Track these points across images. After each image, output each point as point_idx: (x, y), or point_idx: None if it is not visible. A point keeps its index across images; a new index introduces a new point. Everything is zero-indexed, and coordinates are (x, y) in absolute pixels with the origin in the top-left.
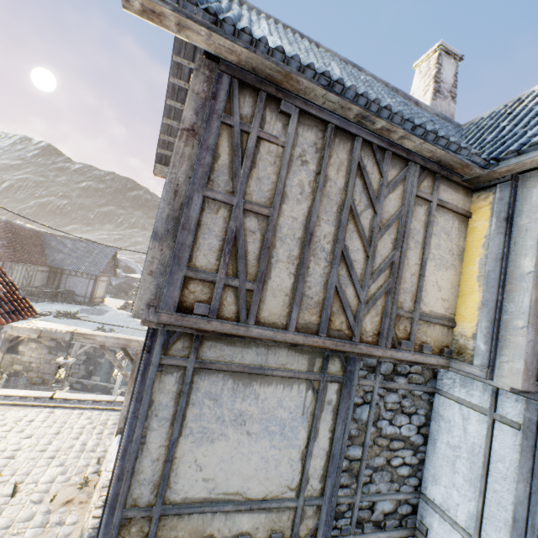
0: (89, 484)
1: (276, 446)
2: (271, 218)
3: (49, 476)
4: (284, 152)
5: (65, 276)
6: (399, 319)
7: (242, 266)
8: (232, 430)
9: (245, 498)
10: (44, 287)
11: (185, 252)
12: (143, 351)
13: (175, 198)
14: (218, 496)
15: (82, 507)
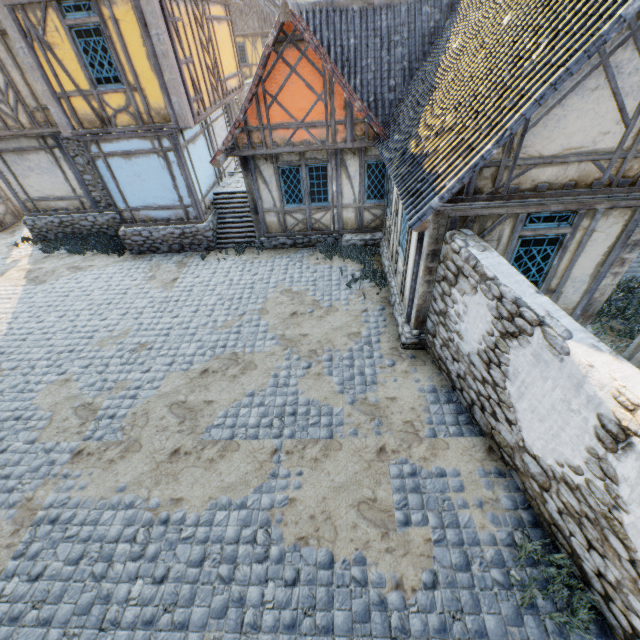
0: None
1: (53, 178)
2: None
3: None
4: None
5: None
6: (35, 113)
7: None
8: (32, 174)
9: (56, 197)
10: None
11: None
12: None
13: None
14: (46, 196)
15: None
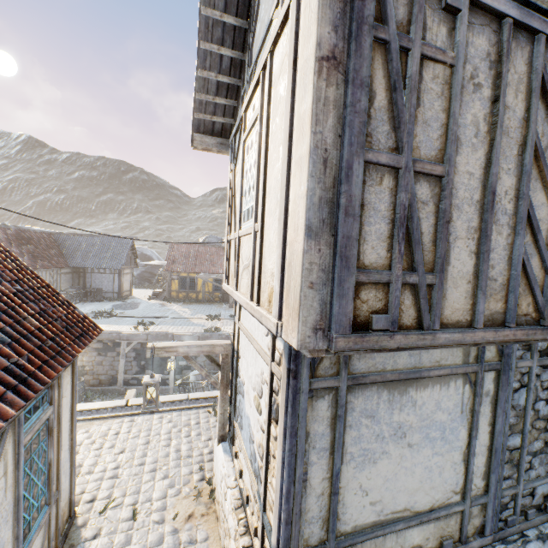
0: (202, 494)
1: (437, 453)
2: (447, 178)
3: (159, 491)
4: (455, 74)
5: (89, 274)
6: None
7: (419, 253)
8: (392, 446)
9: (412, 513)
10: (71, 289)
11: (352, 248)
12: (288, 378)
13: (325, 171)
14: (386, 517)
15: (206, 520)
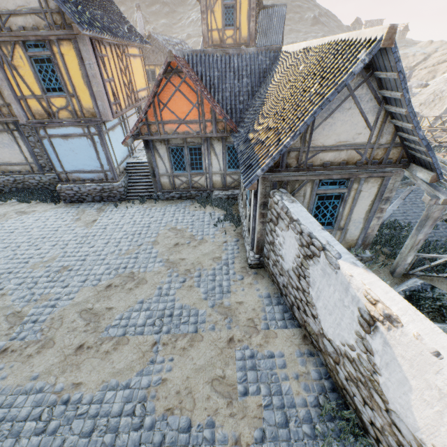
0: None
1: (11, 150)
2: None
3: None
4: None
5: None
6: (2, 108)
7: None
8: None
9: (13, 163)
10: None
11: None
12: None
13: None
14: (5, 162)
15: None
